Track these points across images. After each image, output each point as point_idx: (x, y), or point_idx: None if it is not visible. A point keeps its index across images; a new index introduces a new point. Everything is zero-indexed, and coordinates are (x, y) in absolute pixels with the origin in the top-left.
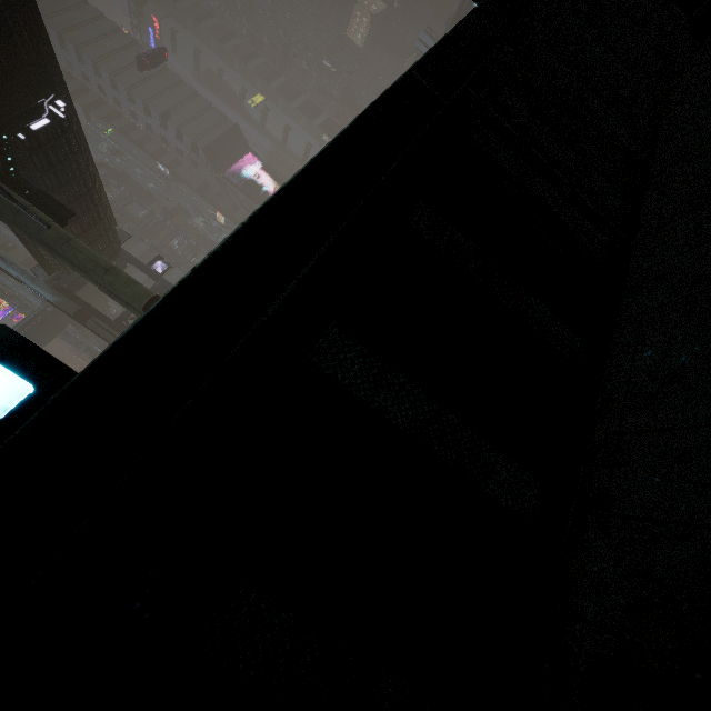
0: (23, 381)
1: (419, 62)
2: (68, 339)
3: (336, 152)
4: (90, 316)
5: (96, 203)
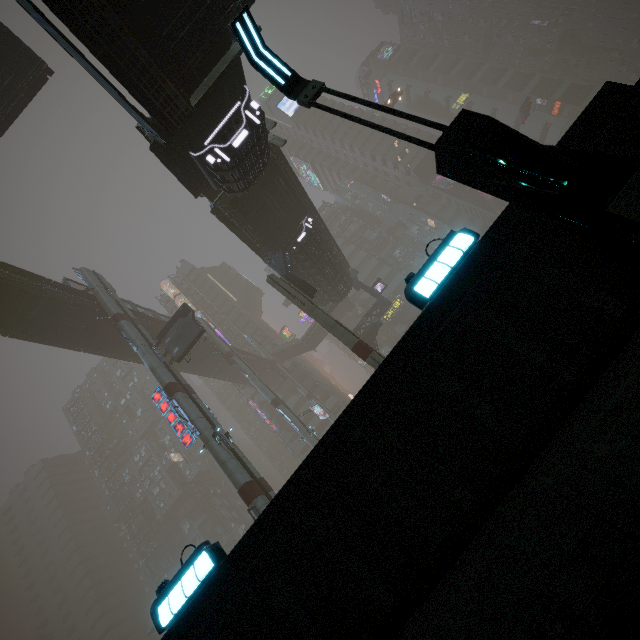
0: (211, 565)
1: (348, 406)
2: None
3: (297, 476)
4: None
5: (334, 264)
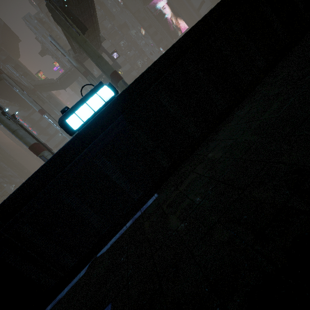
0: (113, 93)
1: (210, 11)
2: (78, 83)
3: (175, 46)
4: (88, 74)
5: (93, 22)
